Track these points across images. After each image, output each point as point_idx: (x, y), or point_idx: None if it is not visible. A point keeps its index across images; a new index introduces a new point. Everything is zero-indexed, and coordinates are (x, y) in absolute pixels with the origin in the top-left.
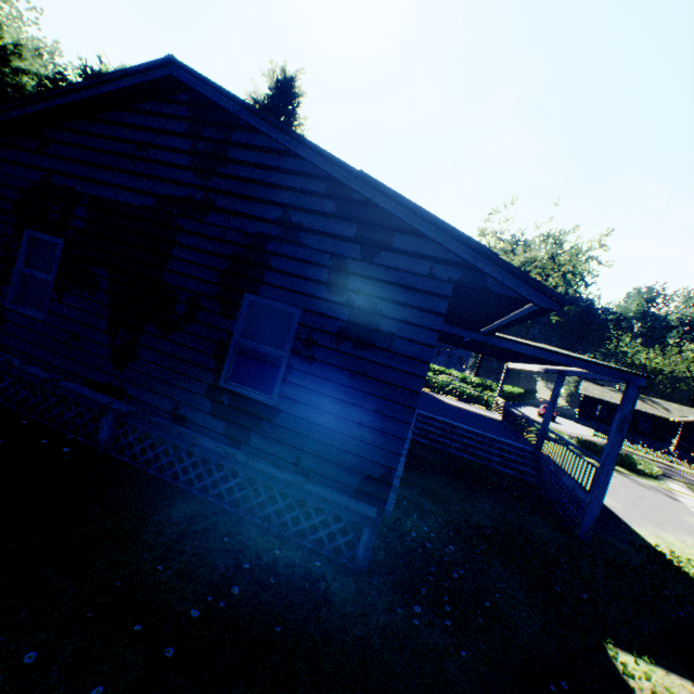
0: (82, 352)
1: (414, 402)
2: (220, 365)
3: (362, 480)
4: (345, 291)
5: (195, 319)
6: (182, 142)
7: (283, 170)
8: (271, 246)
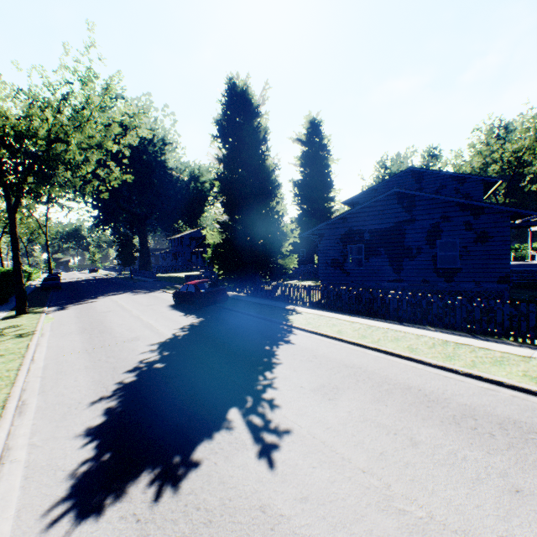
0: (382, 274)
1: (508, 252)
2: (435, 262)
3: (499, 279)
4: (472, 229)
5: (421, 252)
6: (397, 205)
7: (437, 203)
8: (441, 225)
